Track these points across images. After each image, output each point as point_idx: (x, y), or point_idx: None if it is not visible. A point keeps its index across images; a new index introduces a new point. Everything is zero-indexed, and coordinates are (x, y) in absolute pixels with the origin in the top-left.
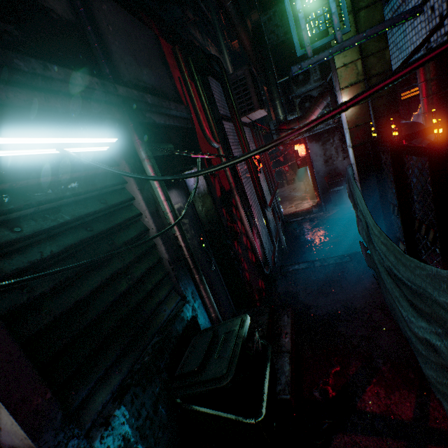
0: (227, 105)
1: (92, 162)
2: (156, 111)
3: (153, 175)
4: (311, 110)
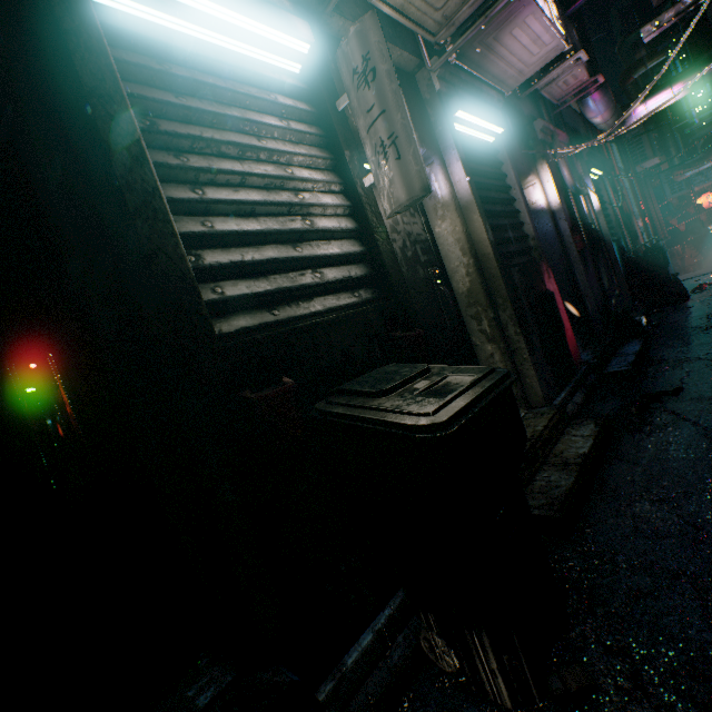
0: (621, 160)
1: (608, 177)
2: (604, 165)
3: (609, 188)
4: None
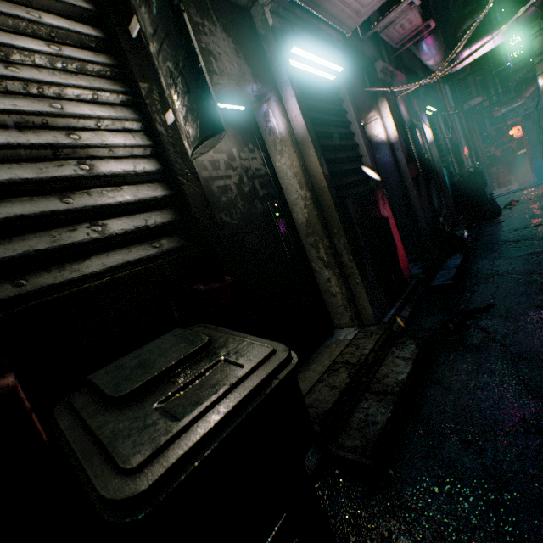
0: (452, 99)
1: (440, 113)
2: (438, 103)
3: (442, 122)
4: (523, 91)
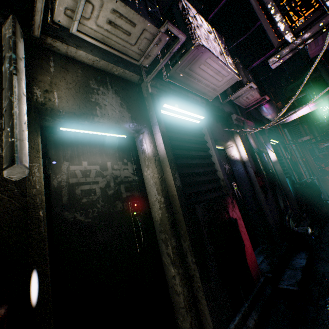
0: (289, 136)
1: (280, 144)
2: (279, 138)
3: (283, 149)
4: None
